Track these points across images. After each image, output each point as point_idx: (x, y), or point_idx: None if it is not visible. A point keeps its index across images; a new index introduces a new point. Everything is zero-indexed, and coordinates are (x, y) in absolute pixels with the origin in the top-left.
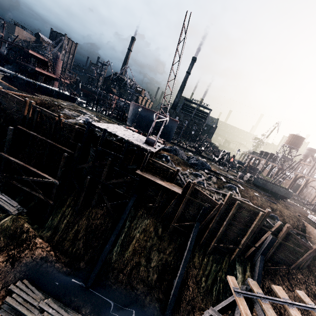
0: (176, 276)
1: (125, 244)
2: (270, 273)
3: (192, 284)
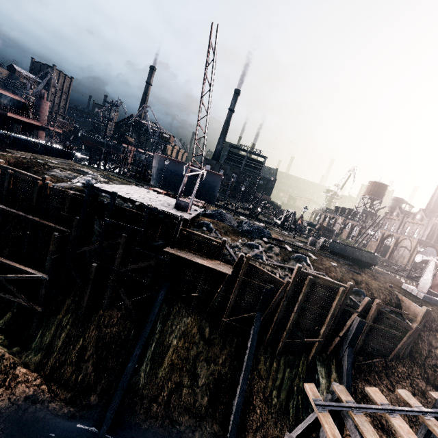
0: (235, 394)
1: (158, 357)
2: (362, 371)
3: (260, 402)
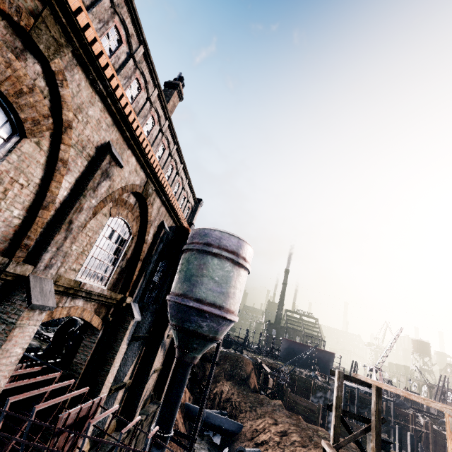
0: None
1: None
2: None
3: None
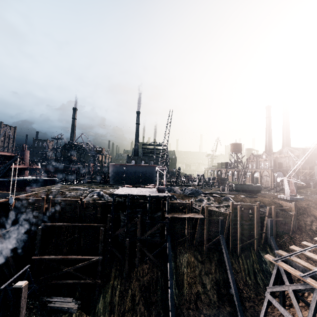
0: (229, 287)
1: (179, 283)
2: (282, 246)
3: (243, 286)
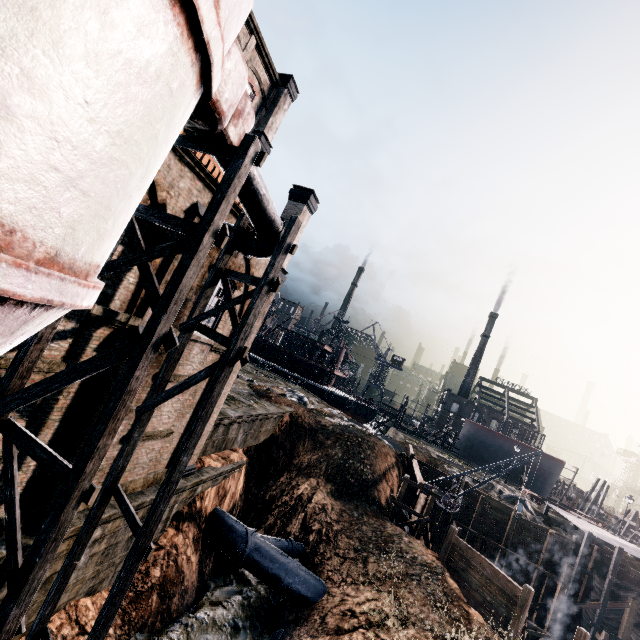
0: None
1: None
2: None
3: None
